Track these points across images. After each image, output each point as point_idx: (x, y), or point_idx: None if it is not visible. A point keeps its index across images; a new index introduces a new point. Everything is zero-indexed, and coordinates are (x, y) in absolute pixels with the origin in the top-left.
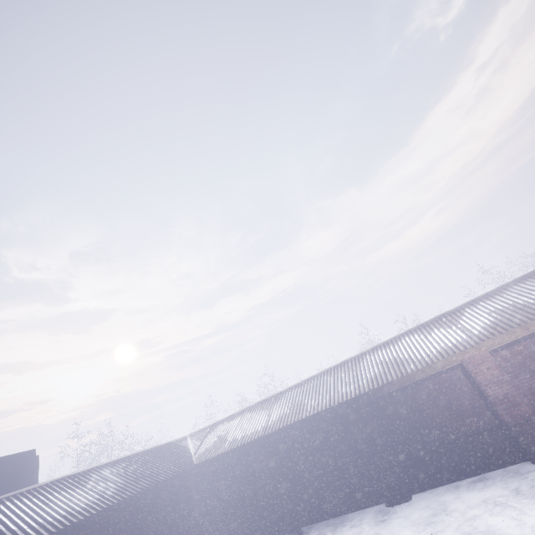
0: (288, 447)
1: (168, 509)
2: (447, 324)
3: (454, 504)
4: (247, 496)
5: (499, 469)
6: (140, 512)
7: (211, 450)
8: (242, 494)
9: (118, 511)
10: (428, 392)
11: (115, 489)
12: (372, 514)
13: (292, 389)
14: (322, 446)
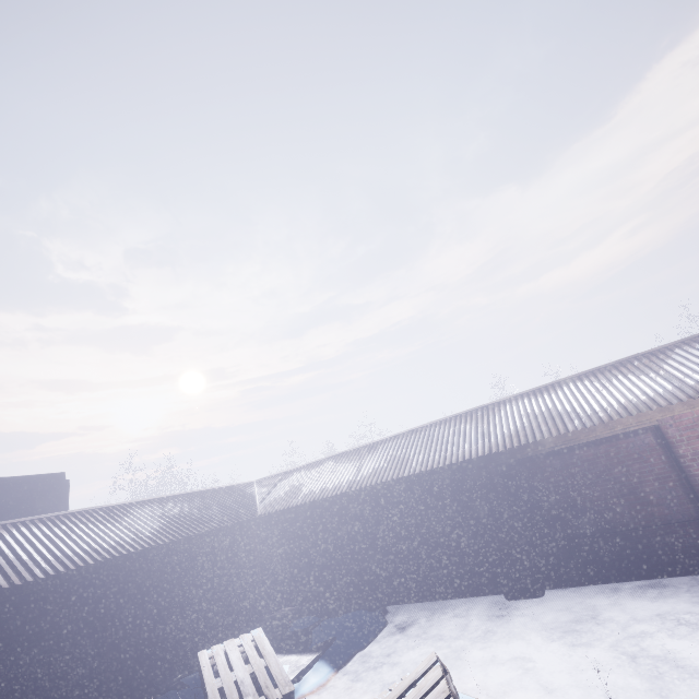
0: (381, 510)
1: (222, 561)
2: (641, 370)
3: (609, 612)
4: (322, 561)
5: (685, 576)
6: (185, 560)
7: (281, 502)
8: (316, 557)
9: (156, 555)
10: (594, 461)
11: (155, 530)
12: (484, 605)
13: (393, 439)
14: (426, 514)
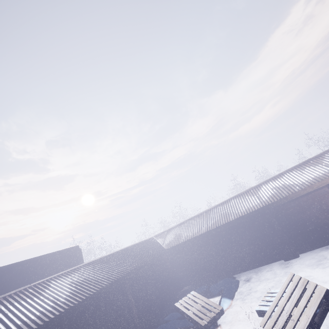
0: (222, 236)
1: (158, 271)
2: (314, 164)
3: None
4: (199, 263)
5: None
6: (146, 272)
7: (174, 242)
8: (196, 262)
9: (138, 271)
10: (307, 201)
11: (132, 261)
12: (276, 265)
13: (216, 207)
14: (242, 234)
